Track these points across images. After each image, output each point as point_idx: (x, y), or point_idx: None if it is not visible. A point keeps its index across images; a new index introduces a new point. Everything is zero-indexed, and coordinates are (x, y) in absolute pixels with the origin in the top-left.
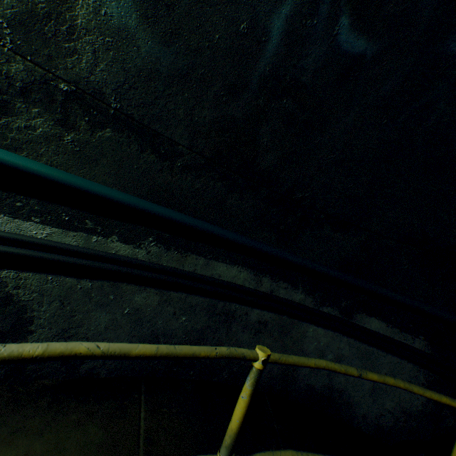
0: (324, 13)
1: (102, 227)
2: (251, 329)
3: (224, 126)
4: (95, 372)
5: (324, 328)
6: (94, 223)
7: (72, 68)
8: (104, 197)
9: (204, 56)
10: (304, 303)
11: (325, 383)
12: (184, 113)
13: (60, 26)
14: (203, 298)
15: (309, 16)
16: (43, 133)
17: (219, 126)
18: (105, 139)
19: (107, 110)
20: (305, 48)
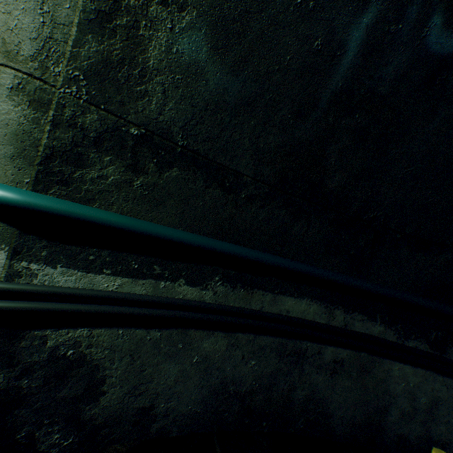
0: (412, 15)
1: (170, 271)
2: (326, 370)
3: (290, 150)
4: (166, 430)
5: (412, 366)
6: (161, 268)
7: (142, 111)
8: (174, 240)
9: (272, 80)
10: (384, 337)
11: (420, 433)
12: (249, 142)
13: (133, 70)
14: (272, 337)
15: (393, 21)
16: (114, 181)
17: (285, 150)
18: (172, 178)
19: (174, 149)
20: (385, 56)
